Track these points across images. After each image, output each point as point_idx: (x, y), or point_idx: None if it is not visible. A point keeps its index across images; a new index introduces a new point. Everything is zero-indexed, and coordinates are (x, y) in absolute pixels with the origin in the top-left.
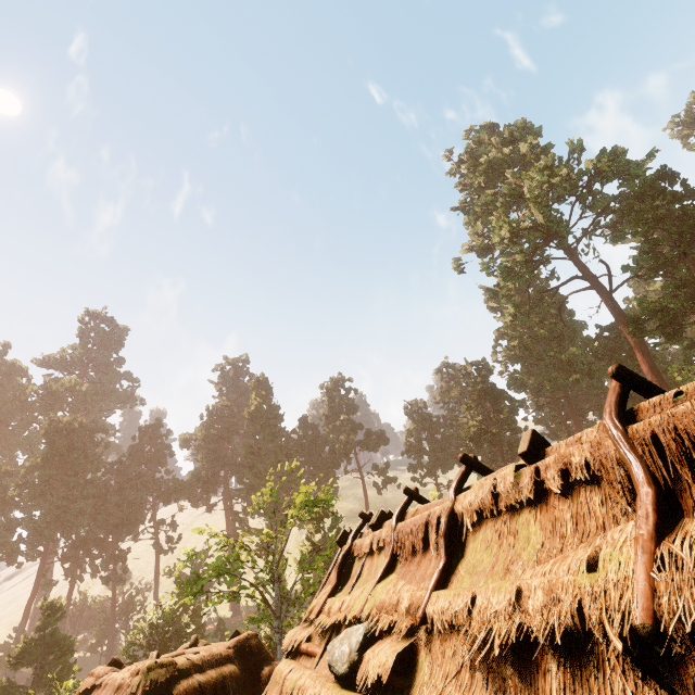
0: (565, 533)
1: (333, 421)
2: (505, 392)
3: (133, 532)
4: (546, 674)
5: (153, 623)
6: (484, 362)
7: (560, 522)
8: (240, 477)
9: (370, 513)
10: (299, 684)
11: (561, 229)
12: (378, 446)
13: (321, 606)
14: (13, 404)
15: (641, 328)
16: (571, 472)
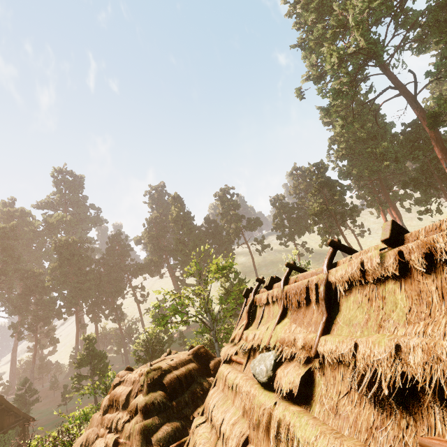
0: (431, 302)
1: (226, 216)
2: (337, 181)
3: (121, 295)
4: (429, 409)
5: (145, 339)
6: (322, 162)
7: (426, 293)
8: (175, 257)
9: (263, 277)
10: (236, 383)
11: (379, 49)
12: (256, 227)
13: (241, 335)
14: (30, 234)
15: (437, 120)
16: (436, 256)
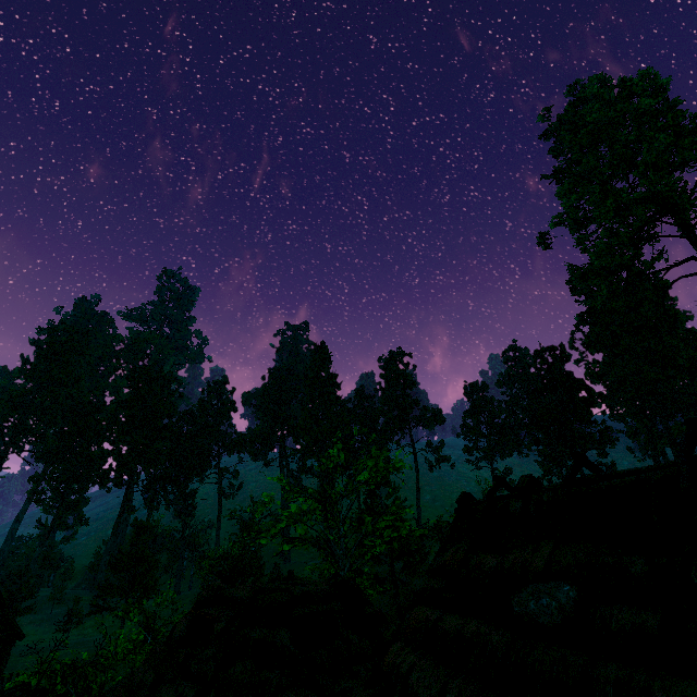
0: None
1: (390, 395)
2: (583, 382)
3: (201, 475)
4: None
5: (224, 556)
6: (562, 347)
7: None
8: (297, 438)
9: (504, 478)
10: (469, 629)
11: (684, 201)
12: (433, 424)
13: (463, 560)
14: (104, 351)
15: None
16: None
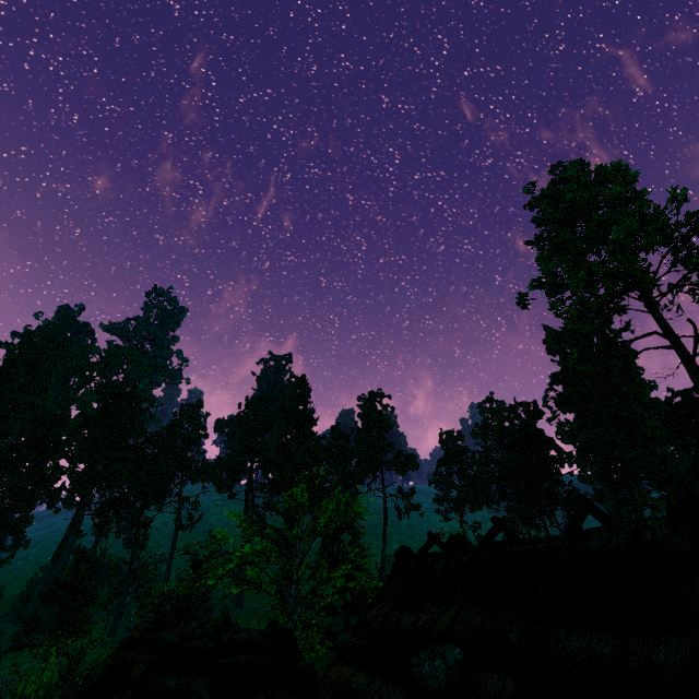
0: None
1: (365, 435)
2: (553, 440)
3: (159, 503)
4: None
5: (169, 595)
6: (535, 404)
7: None
8: (266, 471)
9: (438, 535)
10: (372, 688)
11: (647, 280)
12: (406, 470)
13: (386, 617)
14: (78, 362)
15: None
16: None
